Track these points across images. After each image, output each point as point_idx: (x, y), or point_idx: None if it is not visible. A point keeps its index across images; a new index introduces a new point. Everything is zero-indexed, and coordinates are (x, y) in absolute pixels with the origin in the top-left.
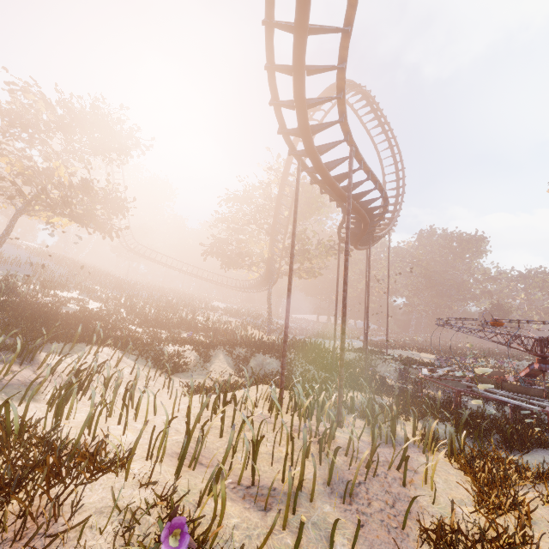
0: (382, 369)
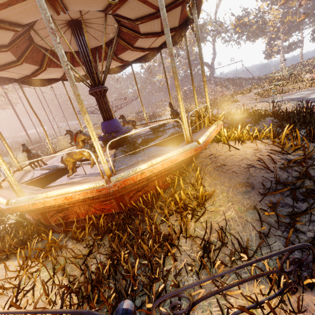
0: None
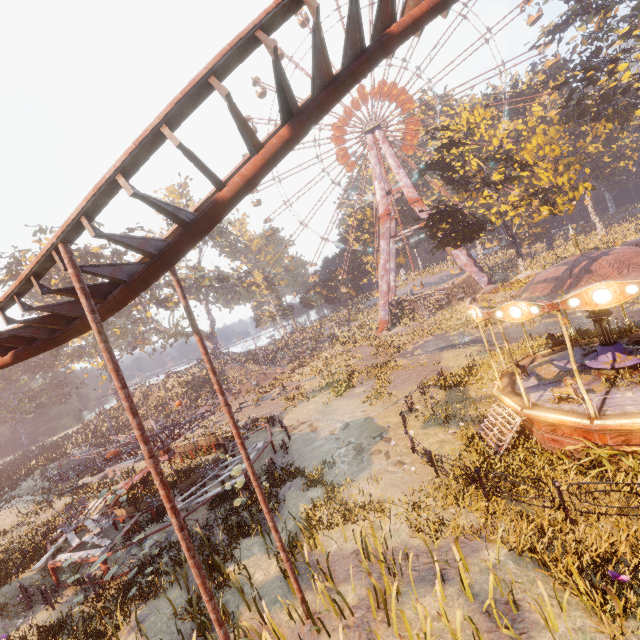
0: None
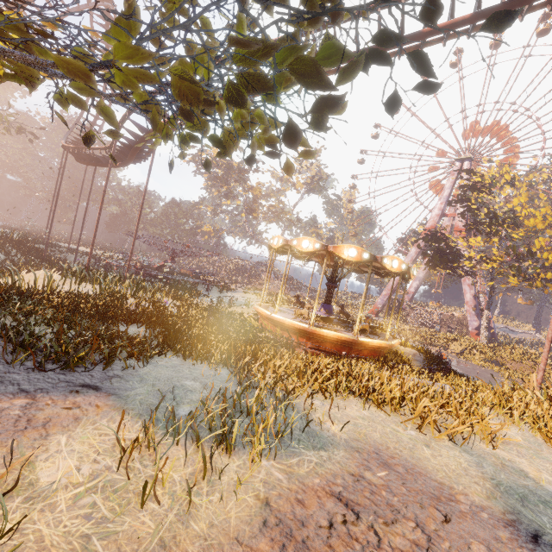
0: (71, 259)
